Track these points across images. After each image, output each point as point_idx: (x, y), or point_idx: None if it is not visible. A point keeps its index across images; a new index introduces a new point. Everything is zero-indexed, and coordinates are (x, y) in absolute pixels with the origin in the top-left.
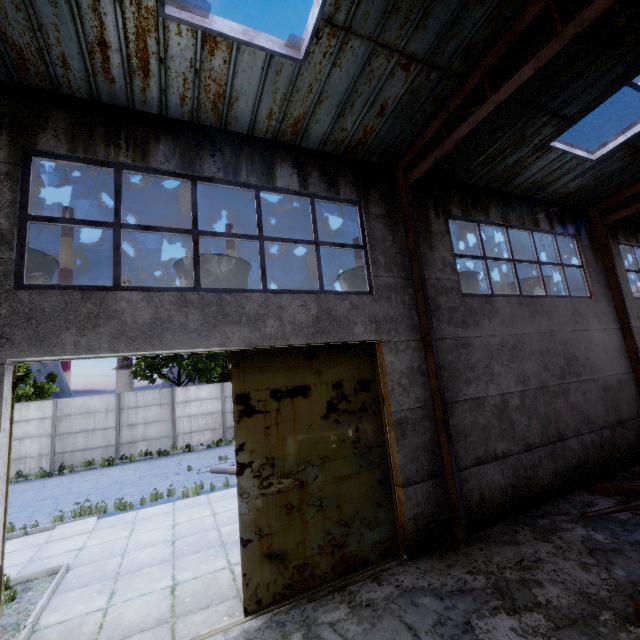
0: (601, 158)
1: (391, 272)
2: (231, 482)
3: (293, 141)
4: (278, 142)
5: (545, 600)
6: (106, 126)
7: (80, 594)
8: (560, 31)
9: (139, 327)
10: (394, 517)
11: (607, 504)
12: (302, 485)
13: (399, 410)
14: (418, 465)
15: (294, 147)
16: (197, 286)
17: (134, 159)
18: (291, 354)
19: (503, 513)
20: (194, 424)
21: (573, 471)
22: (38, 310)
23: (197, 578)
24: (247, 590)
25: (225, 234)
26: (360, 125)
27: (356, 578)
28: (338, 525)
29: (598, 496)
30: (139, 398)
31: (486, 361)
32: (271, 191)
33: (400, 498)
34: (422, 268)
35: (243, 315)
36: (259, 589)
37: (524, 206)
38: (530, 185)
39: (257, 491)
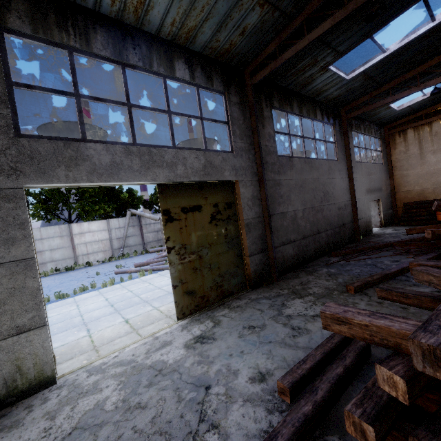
0: (351, 79)
1: (243, 140)
2: (132, 276)
3: (184, 44)
4: (175, 43)
5: (313, 292)
6: (56, 14)
7: (66, 334)
8: (346, 4)
9: (104, 167)
10: (244, 272)
11: (336, 259)
12: (200, 258)
13: (247, 218)
14: (256, 246)
15: (185, 48)
16: (134, 142)
17: (81, 44)
18: (190, 187)
19: (292, 267)
20: (89, 248)
21: (322, 248)
22: (36, 153)
23: (139, 315)
24: (177, 309)
25: (147, 108)
26: (228, 39)
27: (228, 300)
28: (219, 277)
29: (332, 257)
30: (43, 232)
31: (288, 193)
32: (173, 79)
33: (247, 262)
34: (259, 138)
35: (164, 162)
36: (183, 308)
37: (310, 104)
38: (315, 91)
39: (178, 261)
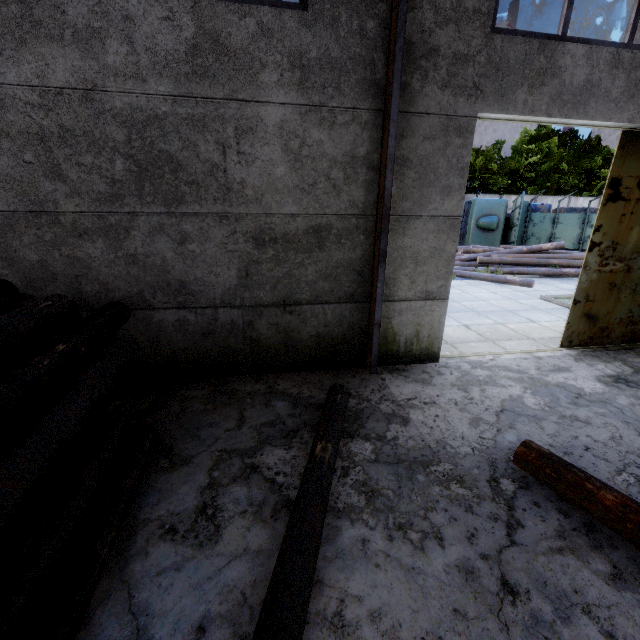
0: None
1: None
2: None
3: None
4: None
5: None
6: None
7: None
8: None
9: (572, 90)
10: None
11: None
12: (628, 271)
13: None
14: None
15: None
16: (630, 41)
17: None
18: None
19: None
20: None
21: None
22: (505, 61)
23: (479, 325)
24: (566, 333)
25: None
26: None
27: (638, 346)
28: (639, 308)
29: None
30: None
31: None
32: None
33: None
34: None
35: None
36: (573, 334)
37: None
38: None
39: (596, 267)
